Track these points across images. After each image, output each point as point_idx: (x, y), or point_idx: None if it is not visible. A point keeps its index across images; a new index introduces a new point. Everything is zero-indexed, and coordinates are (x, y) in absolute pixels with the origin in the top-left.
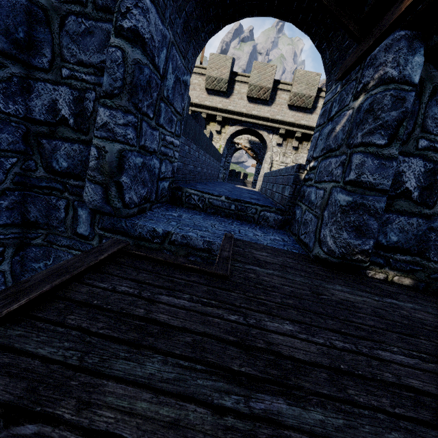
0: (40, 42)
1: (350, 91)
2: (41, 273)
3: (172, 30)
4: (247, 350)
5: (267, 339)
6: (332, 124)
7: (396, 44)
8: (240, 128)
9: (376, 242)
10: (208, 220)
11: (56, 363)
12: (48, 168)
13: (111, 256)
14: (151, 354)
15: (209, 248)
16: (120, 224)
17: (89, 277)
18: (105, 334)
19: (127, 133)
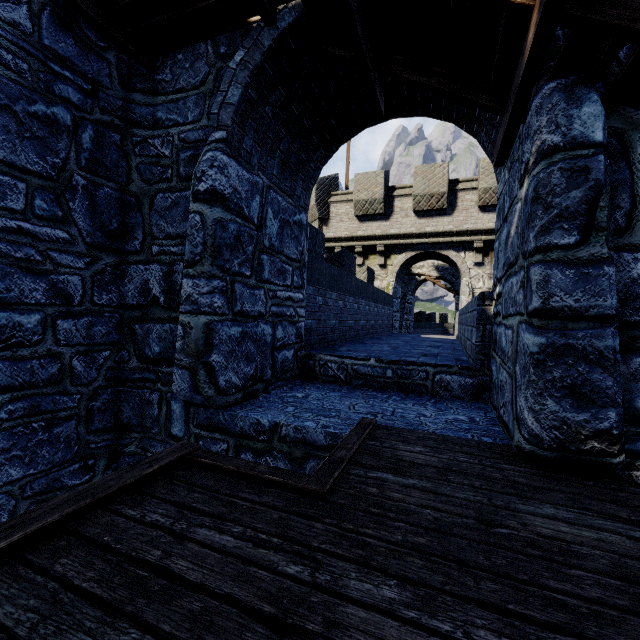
0: (133, 227)
1: (516, 176)
2: (61, 497)
3: (265, 174)
4: (283, 635)
5: (333, 614)
6: (507, 227)
7: (547, 101)
8: (412, 254)
9: (633, 412)
10: (348, 398)
11: (2, 630)
12: (142, 356)
13: (167, 467)
14: (127, 627)
15: (335, 443)
16: (218, 417)
17: (122, 500)
18: (88, 589)
19: (214, 302)
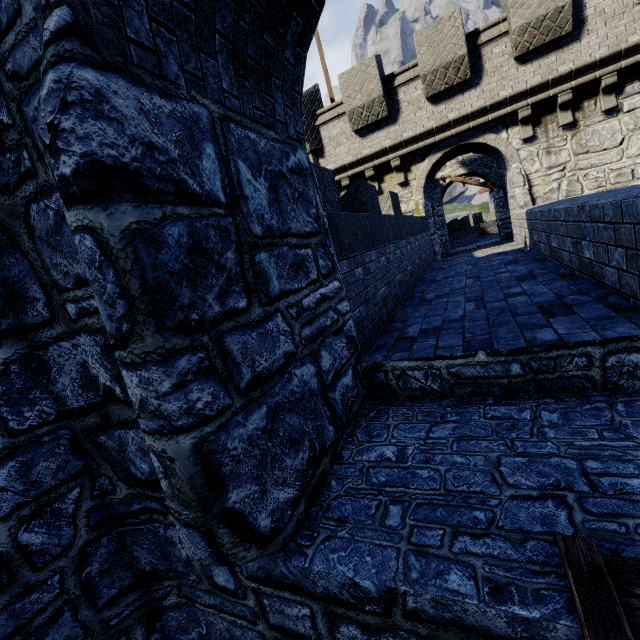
0: (20, 282)
1: None
2: None
3: (206, 94)
4: None
5: None
6: None
7: None
8: (438, 156)
9: None
10: (472, 443)
11: None
12: (130, 479)
13: None
14: None
15: (538, 638)
16: (278, 569)
17: None
18: None
19: (193, 400)
